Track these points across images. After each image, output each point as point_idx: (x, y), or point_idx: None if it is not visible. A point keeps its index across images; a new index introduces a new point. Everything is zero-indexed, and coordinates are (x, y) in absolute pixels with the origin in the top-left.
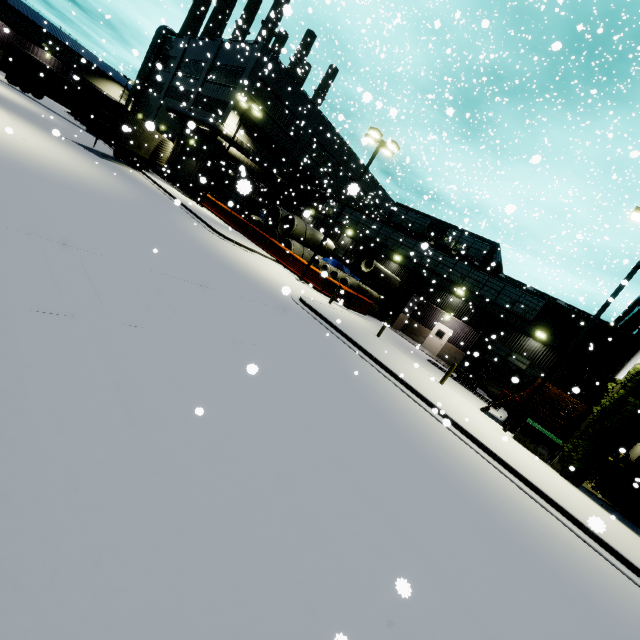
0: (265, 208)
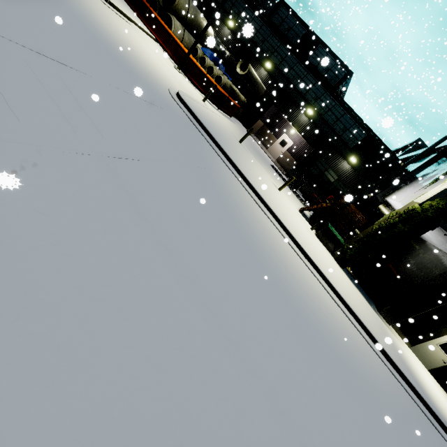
0: None
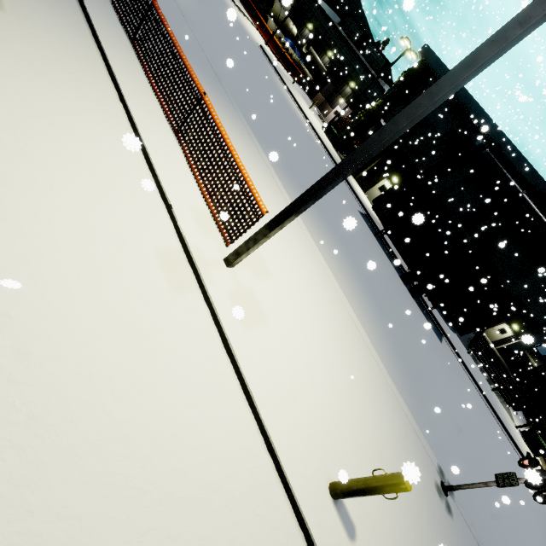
0: None
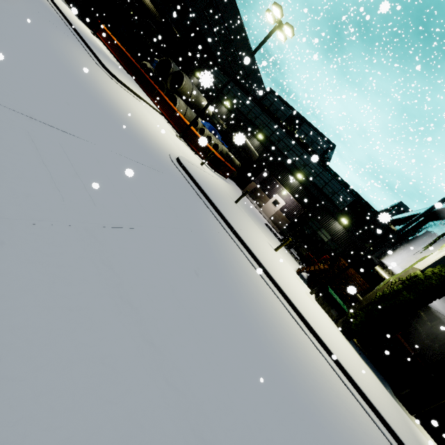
0: (158, 58)
